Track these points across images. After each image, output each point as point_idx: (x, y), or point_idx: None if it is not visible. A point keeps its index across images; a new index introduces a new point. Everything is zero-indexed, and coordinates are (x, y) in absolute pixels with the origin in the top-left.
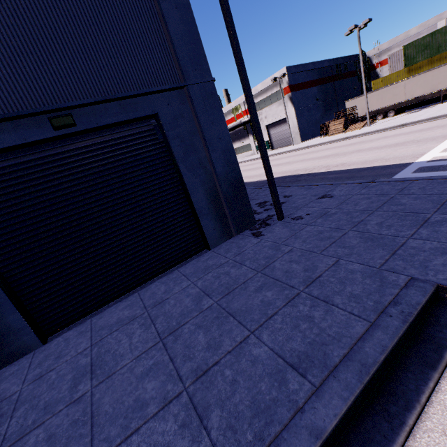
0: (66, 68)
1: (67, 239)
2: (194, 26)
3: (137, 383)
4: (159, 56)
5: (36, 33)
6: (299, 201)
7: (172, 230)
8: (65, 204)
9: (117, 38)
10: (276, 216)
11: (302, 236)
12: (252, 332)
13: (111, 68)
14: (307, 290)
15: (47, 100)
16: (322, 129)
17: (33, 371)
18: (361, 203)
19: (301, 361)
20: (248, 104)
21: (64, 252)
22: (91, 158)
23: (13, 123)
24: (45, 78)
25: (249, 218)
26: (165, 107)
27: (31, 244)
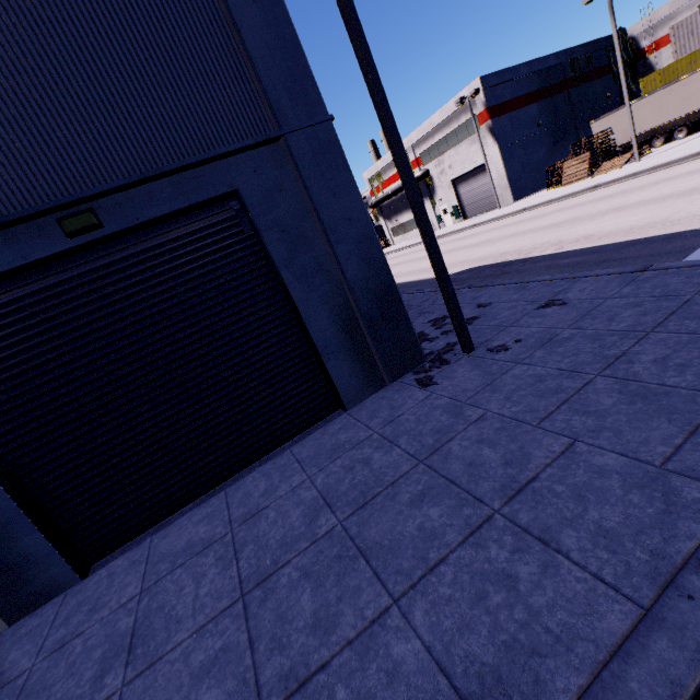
0: (80, 133)
1: (108, 410)
2: (289, 28)
3: (190, 689)
4: (233, 90)
5: (27, 83)
6: (504, 314)
7: (279, 381)
8: (100, 354)
9: (159, 71)
10: (460, 347)
11: (504, 387)
12: (395, 601)
13: (153, 124)
14: (508, 509)
15: (54, 190)
16: (549, 176)
17: (55, 631)
18: (622, 316)
19: (485, 691)
20: (393, 153)
21: (105, 431)
22: (136, 275)
23: (4, 234)
24: (47, 155)
25: (412, 353)
26: (250, 176)
27: (53, 421)
